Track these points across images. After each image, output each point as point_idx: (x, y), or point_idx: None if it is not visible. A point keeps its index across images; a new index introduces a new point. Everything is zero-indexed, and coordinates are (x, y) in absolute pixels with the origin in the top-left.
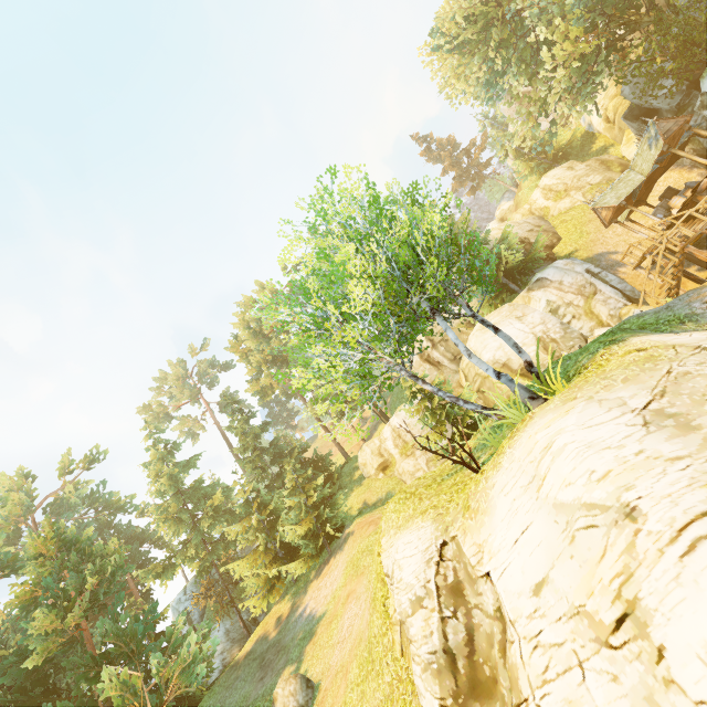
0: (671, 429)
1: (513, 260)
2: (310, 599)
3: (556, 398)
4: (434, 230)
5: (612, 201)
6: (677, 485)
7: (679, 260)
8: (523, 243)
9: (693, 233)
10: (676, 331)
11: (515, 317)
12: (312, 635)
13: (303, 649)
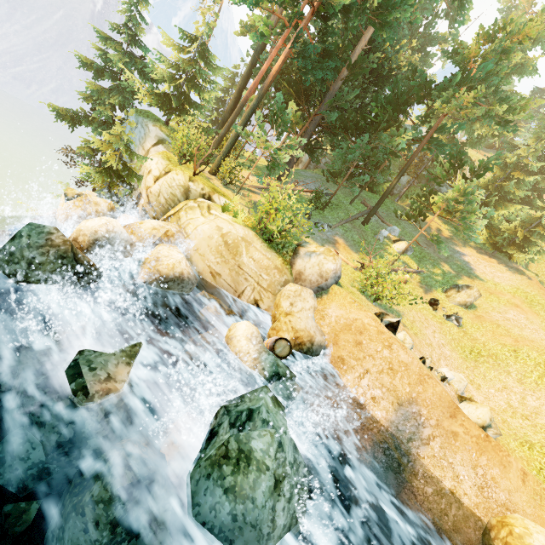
0: None
1: None
2: (469, 256)
3: None
4: None
5: None
6: None
7: None
8: None
9: None
10: None
11: None
12: (470, 276)
13: (461, 273)
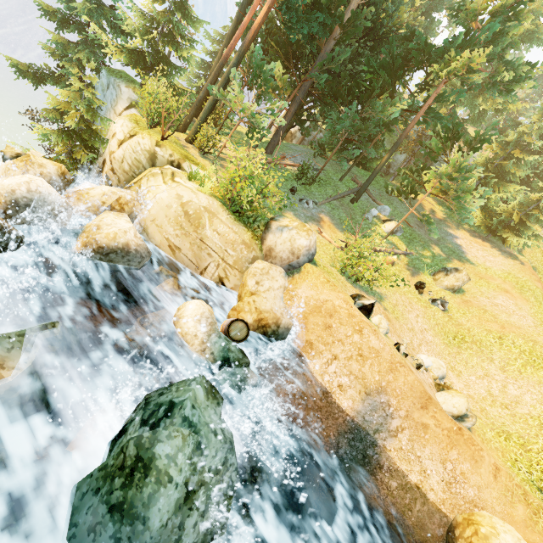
0: None
1: None
2: (462, 239)
3: None
4: None
5: None
6: None
7: None
8: None
9: None
10: None
11: None
12: (460, 260)
13: (452, 256)
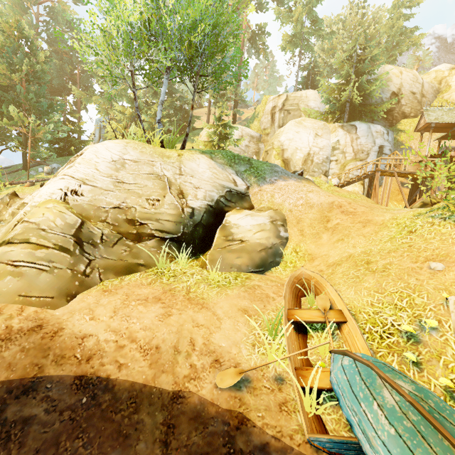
0: (114, 167)
1: (374, 101)
2: None
3: (137, 141)
4: (189, 20)
5: (431, 117)
6: (84, 171)
7: (365, 173)
8: (395, 97)
9: (391, 169)
10: (242, 175)
11: (316, 133)
12: None
13: None
